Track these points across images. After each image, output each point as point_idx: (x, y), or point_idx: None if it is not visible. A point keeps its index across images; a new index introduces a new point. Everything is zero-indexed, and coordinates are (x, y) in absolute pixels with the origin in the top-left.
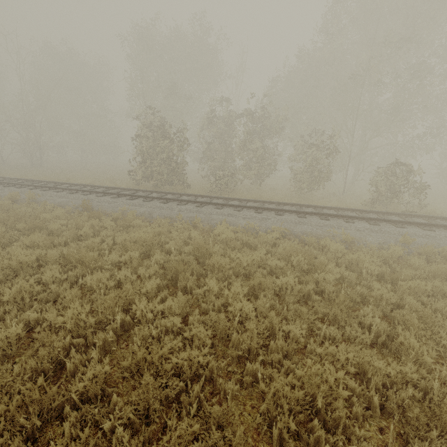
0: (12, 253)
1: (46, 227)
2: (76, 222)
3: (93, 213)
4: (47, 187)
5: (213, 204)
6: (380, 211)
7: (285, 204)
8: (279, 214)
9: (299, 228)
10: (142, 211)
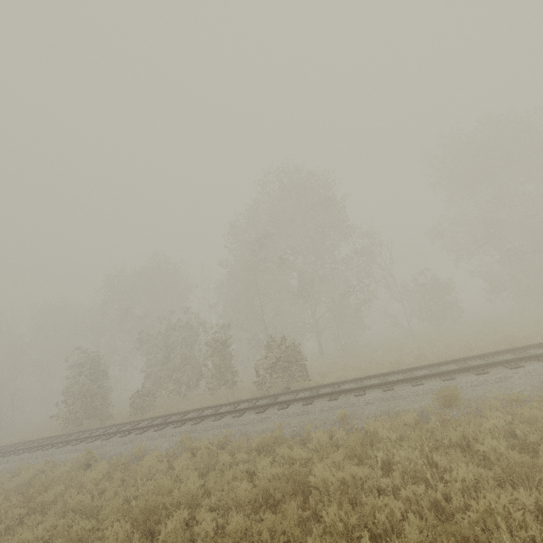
0: None
1: None
2: None
3: None
4: None
5: (77, 440)
6: (232, 402)
7: (156, 418)
8: (122, 435)
9: (115, 450)
10: None
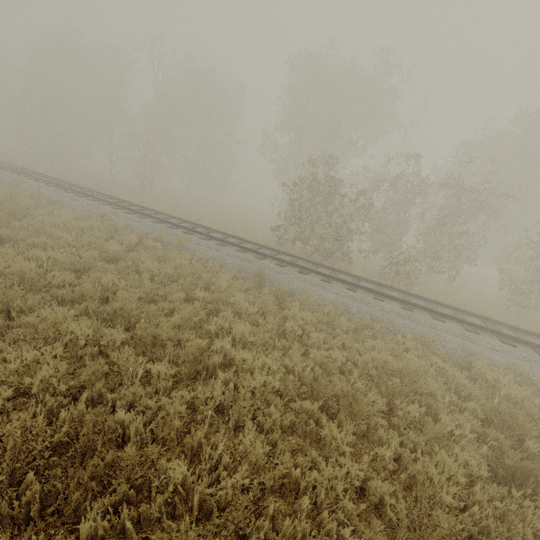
0: (238, 357)
1: (224, 299)
2: (262, 301)
3: (278, 291)
4: (190, 229)
5: (426, 309)
6: None
7: (529, 334)
8: None
9: None
10: (332, 298)
